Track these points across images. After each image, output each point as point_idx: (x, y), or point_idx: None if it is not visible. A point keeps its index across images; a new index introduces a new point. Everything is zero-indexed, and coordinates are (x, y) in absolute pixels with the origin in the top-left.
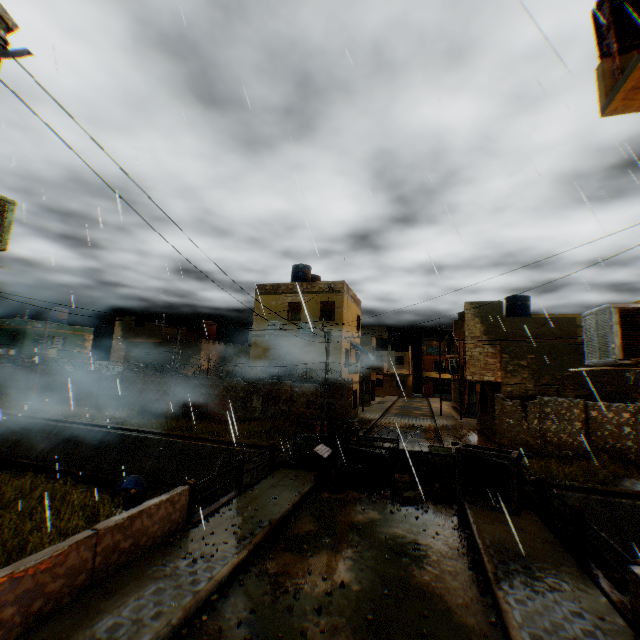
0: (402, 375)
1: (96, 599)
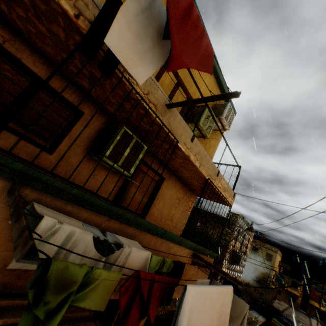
0: (293, 293)
1: None
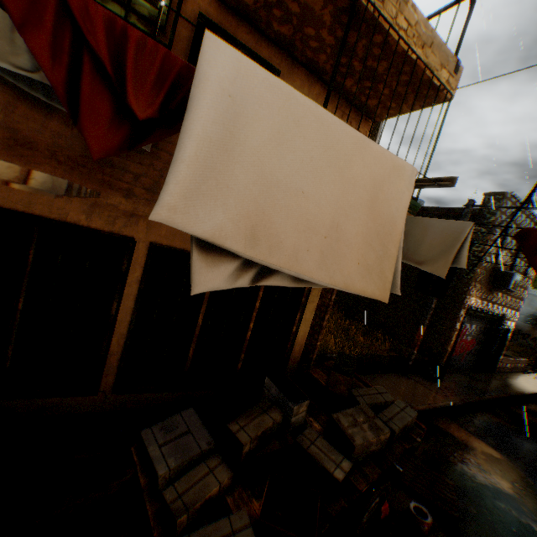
0: None
1: (515, 374)
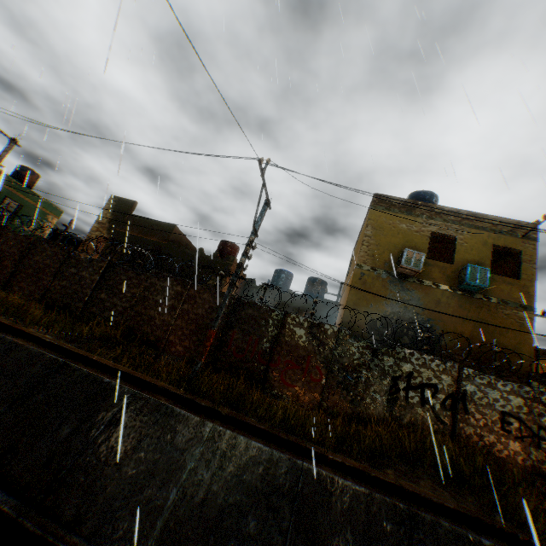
0: None
1: None
